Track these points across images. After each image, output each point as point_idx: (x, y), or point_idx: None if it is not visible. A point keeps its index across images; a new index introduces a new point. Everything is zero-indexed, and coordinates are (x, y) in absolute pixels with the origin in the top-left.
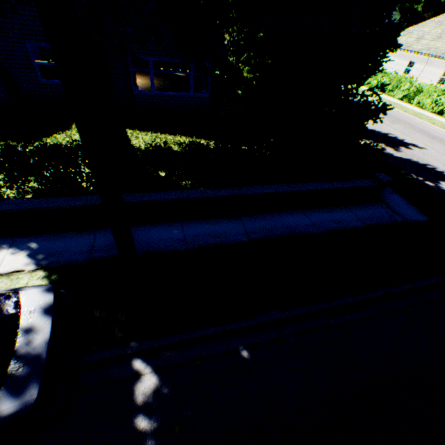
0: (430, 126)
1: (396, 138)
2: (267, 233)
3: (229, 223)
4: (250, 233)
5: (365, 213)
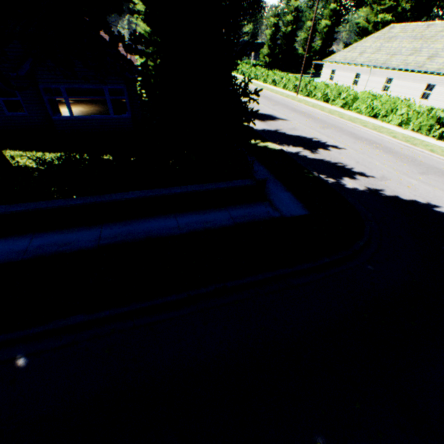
0: (362, 128)
1: (319, 142)
2: (121, 238)
3: (86, 231)
4: (103, 240)
5: (242, 211)
